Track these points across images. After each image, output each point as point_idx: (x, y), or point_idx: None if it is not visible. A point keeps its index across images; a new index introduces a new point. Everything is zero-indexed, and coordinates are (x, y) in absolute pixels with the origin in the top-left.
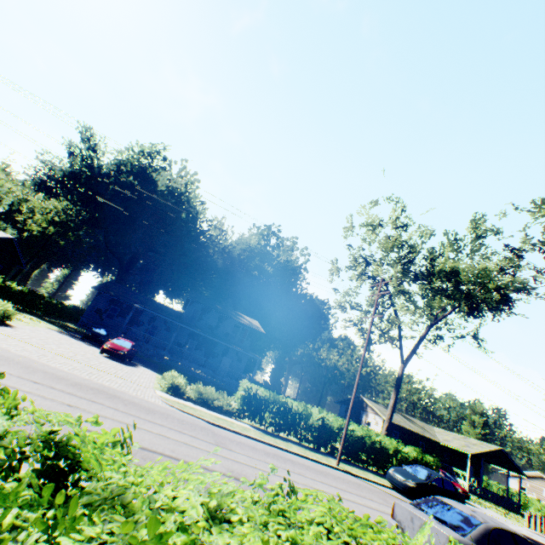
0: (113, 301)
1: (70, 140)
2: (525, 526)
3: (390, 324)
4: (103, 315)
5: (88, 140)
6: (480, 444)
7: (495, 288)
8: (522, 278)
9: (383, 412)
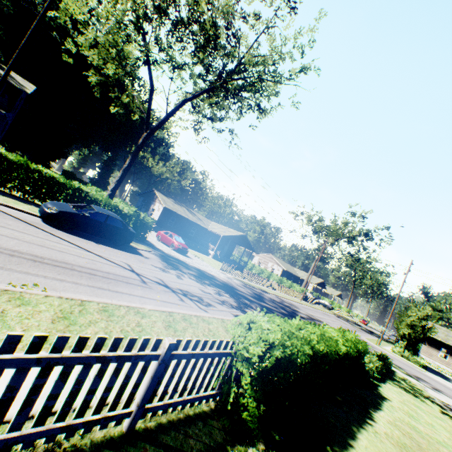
0: None
1: None
2: (220, 270)
3: (125, 74)
4: None
5: None
6: (234, 232)
7: (258, 80)
8: (274, 59)
9: (167, 203)
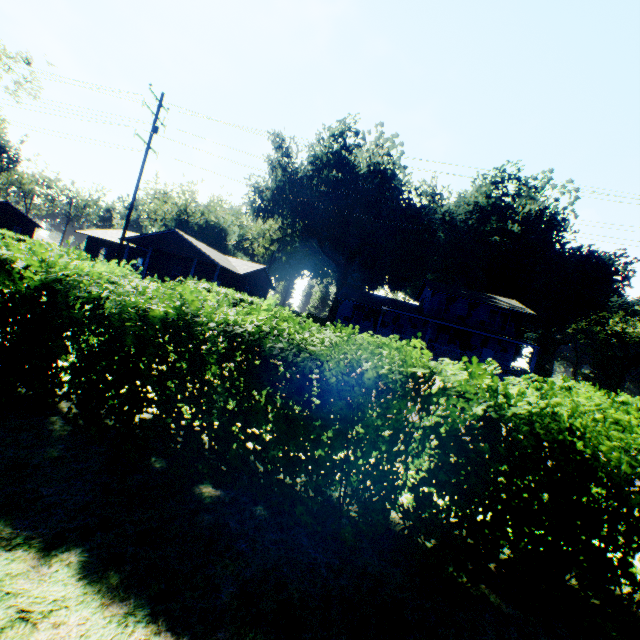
0: (355, 306)
1: (268, 156)
2: None
3: None
4: (350, 322)
5: (280, 147)
6: None
7: None
8: None
9: None
